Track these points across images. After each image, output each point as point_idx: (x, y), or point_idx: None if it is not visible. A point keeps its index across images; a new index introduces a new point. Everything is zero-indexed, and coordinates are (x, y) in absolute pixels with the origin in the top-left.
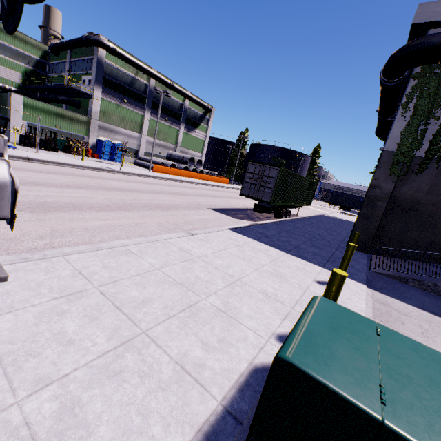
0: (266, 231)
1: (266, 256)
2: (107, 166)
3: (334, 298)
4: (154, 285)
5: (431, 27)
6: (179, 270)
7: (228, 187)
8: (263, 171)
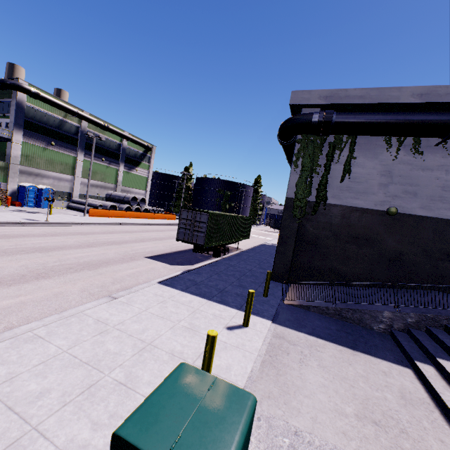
0: (197, 277)
1: (187, 309)
2: (30, 217)
3: (210, 354)
4: (56, 372)
5: (303, 107)
6: (89, 347)
7: (174, 224)
8: (195, 217)
